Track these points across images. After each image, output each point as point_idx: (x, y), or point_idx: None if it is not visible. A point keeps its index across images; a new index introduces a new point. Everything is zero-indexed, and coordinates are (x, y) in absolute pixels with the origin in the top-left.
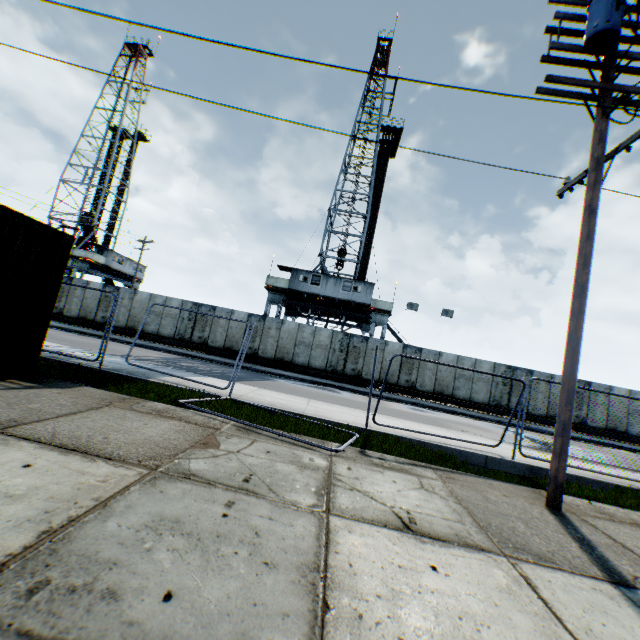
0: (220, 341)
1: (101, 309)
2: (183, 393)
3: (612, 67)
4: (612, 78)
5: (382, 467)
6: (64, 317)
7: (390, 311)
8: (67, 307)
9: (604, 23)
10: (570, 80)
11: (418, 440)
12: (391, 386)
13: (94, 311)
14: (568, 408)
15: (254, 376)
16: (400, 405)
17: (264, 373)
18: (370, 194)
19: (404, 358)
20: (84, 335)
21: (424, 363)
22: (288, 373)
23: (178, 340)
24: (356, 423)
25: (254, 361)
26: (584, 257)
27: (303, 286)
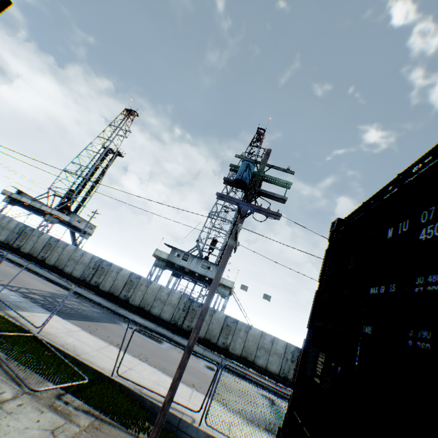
0: (108, 287)
1: (44, 251)
2: (4, 326)
3: (251, 194)
4: (250, 199)
5: (52, 408)
6: (20, 251)
7: (231, 287)
8: (24, 246)
9: (239, 175)
10: (228, 196)
11: (140, 393)
12: (211, 344)
13: (39, 251)
14: (170, 392)
15: (106, 318)
16: (201, 361)
17: (121, 316)
18: (236, 209)
19: (225, 325)
20: (20, 267)
21: (238, 331)
22: (140, 319)
23: (82, 281)
24: (110, 371)
25: (125, 305)
26: (209, 294)
27: (176, 259)
